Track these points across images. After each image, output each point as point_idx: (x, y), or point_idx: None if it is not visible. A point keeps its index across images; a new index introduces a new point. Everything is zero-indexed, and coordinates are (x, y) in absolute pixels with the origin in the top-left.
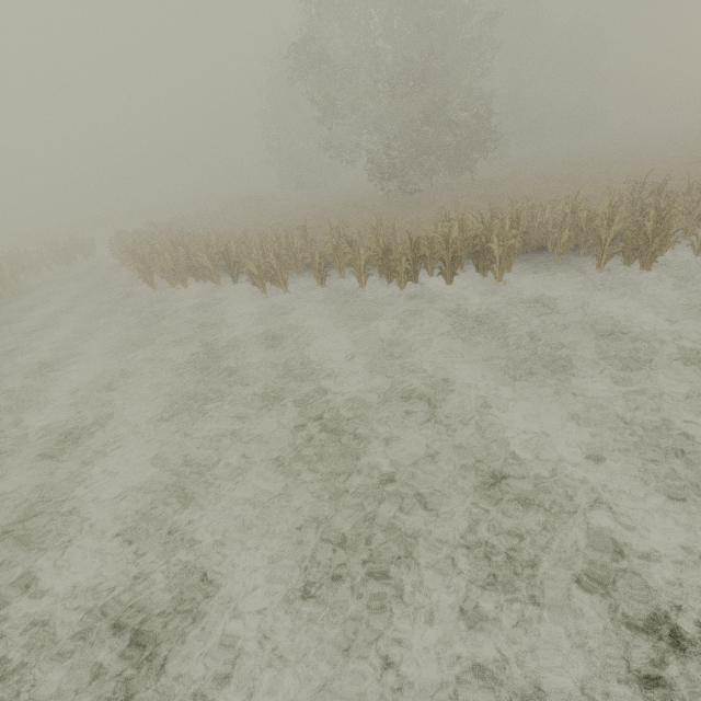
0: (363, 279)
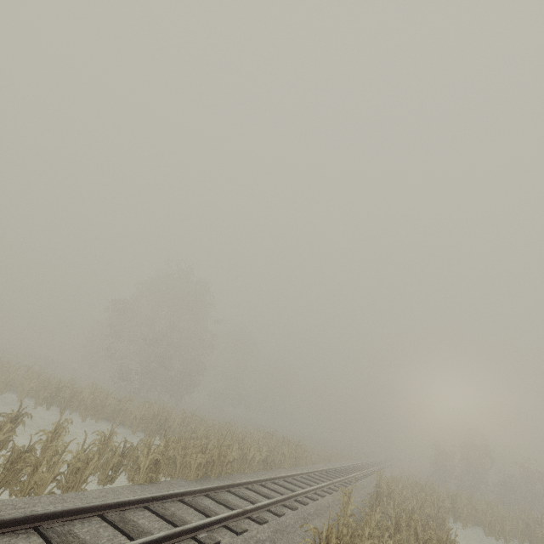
0: (22, 397)
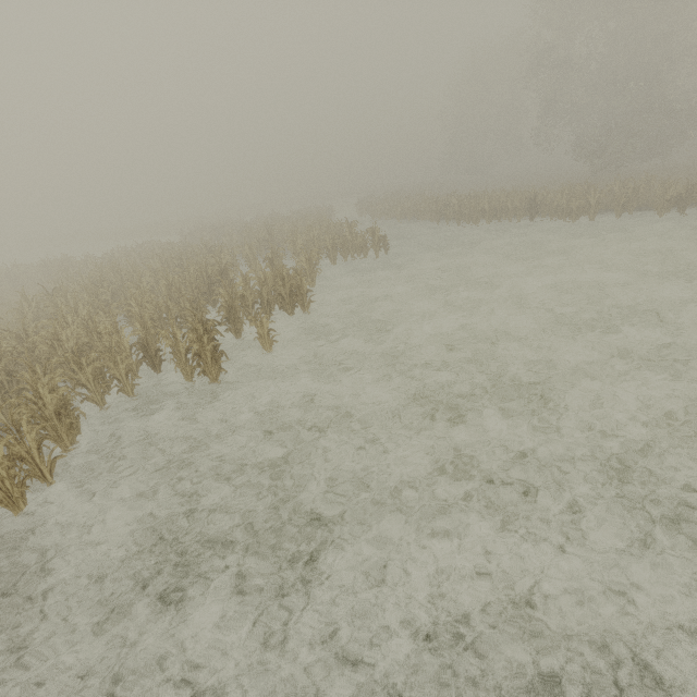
0: (663, 210)
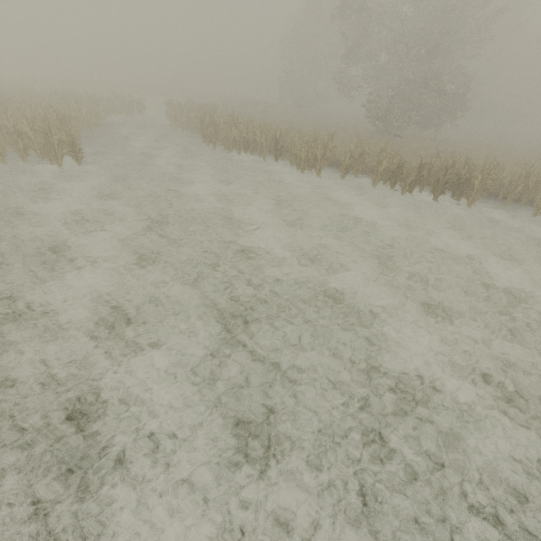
0: (376, 181)
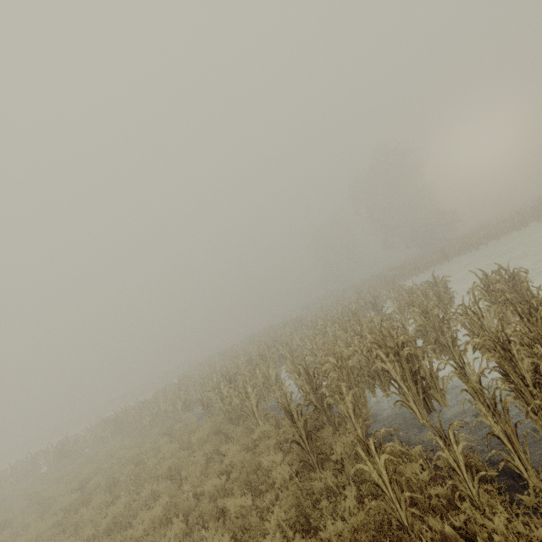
0: (519, 228)
